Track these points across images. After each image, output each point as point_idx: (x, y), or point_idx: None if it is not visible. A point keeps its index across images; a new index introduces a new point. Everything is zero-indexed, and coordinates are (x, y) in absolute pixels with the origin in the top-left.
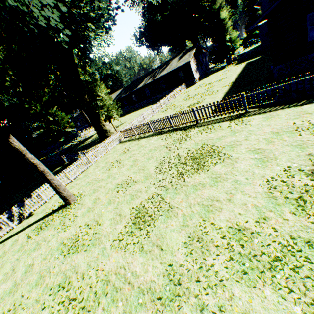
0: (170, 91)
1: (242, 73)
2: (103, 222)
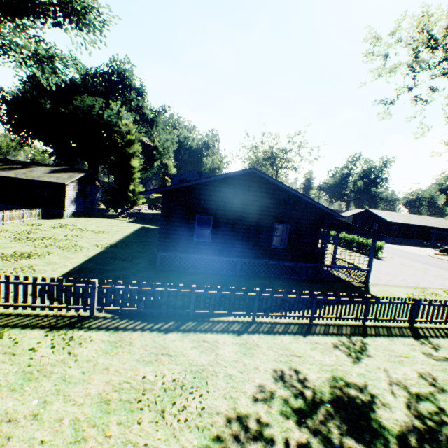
0: (5, 206)
1: (130, 236)
2: None
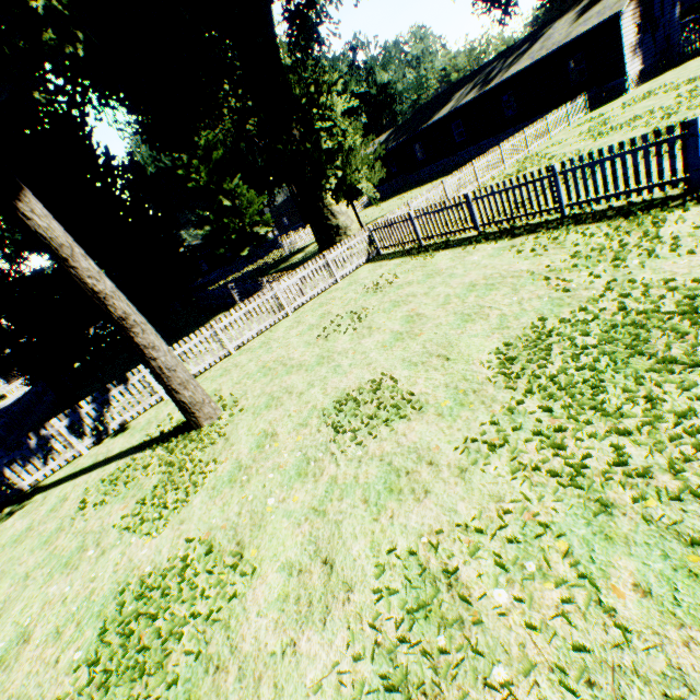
0: (527, 124)
1: None
2: (259, 567)
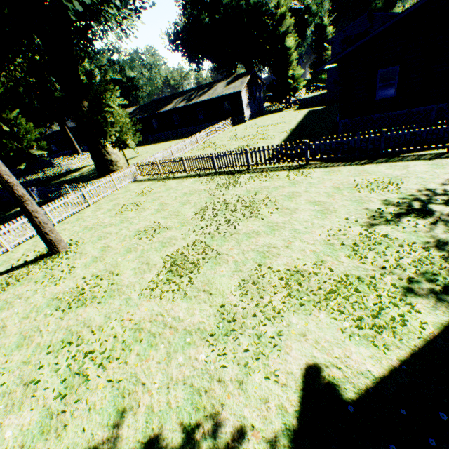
0: (209, 124)
1: (303, 121)
2: (122, 272)
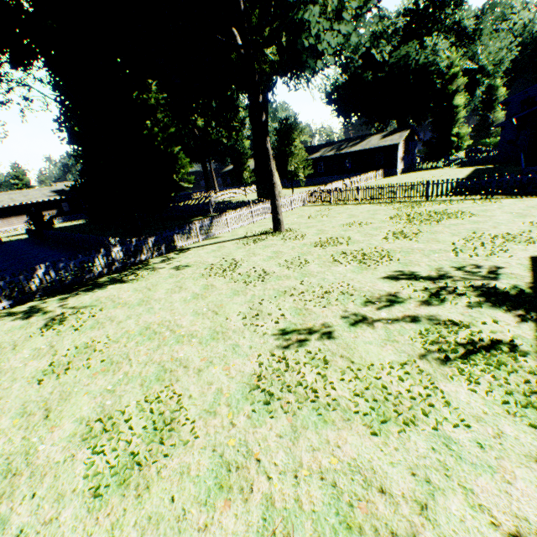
0: (354, 175)
1: (472, 174)
2: (351, 237)
